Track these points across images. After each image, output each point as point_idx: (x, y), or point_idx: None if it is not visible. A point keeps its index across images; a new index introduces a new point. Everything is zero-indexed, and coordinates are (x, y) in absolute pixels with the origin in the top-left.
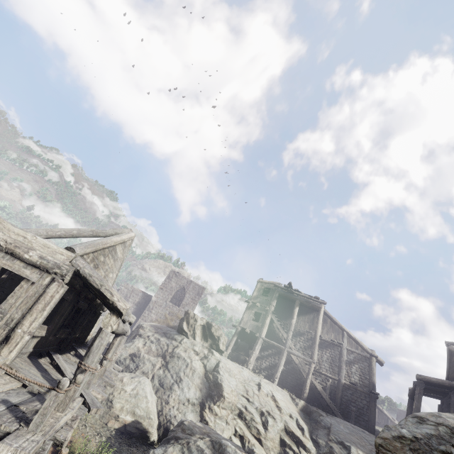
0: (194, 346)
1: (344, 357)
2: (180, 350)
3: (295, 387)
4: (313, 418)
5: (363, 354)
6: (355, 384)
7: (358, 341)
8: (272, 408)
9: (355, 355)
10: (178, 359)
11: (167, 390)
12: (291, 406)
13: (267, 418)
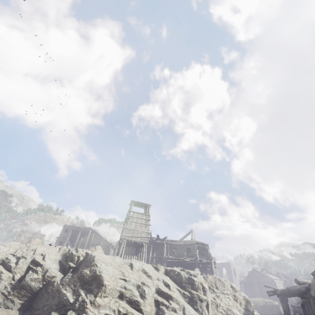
0: None
1: None
2: None
3: None
4: None
5: (107, 245)
6: None
7: (106, 240)
8: None
9: (104, 246)
10: None
11: None
12: None
13: None
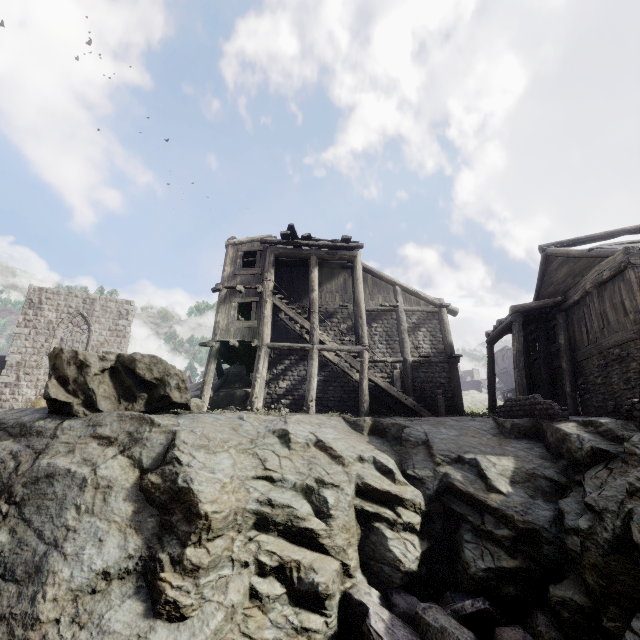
0: (96, 426)
1: (404, 324)
2: (54, 452)
3: (343, 399)
4: (393, 436)
5: (429, 309)
6: (429, 355)
7: (419, 293)
8: (326, 467)
9: (419, 315)
10: (49, 480)
11: (28, 582)
12: (354, 439)
13: (323, 494)
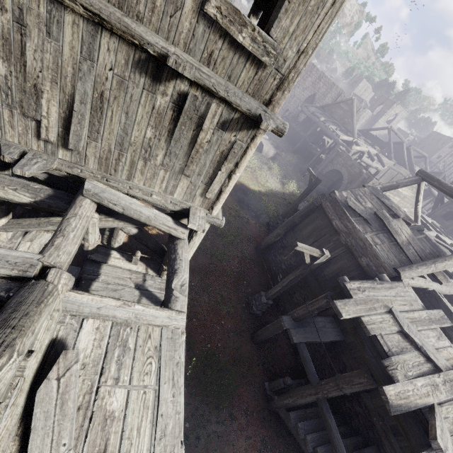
0: None
1: None
2: None
3: None
4: None
5: None
6: None
7: None
8: None
9: None
10: None
11: None
12: None
13: None
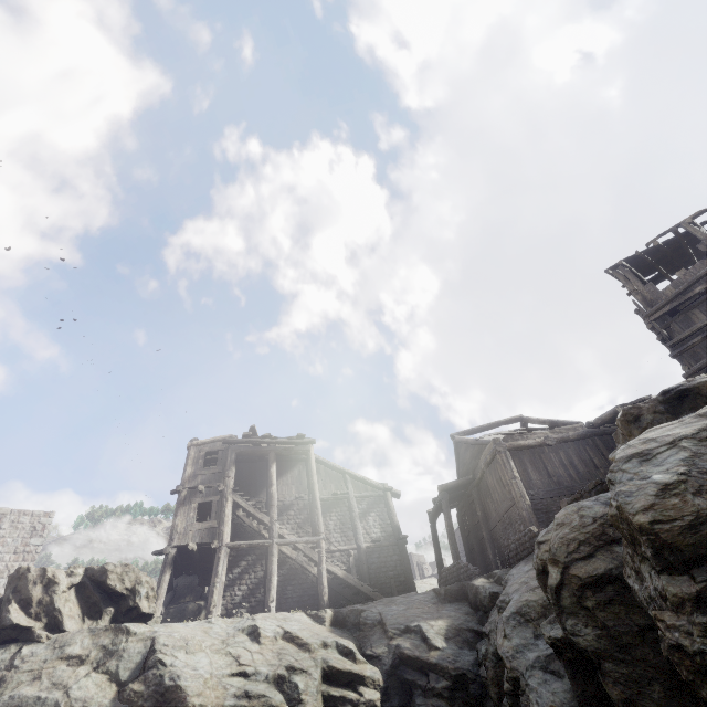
0: (65, 647)
1: (356, 510)
2: (16, 685)
3: (302, 599)
4: (353, 624)
5: (376, 494)
6: (380, 539)
7: (366, 479)
8: (295, 654)
9: (368, 500)
10: None
11: None
12: (317, 629)
13: (294, 681)
